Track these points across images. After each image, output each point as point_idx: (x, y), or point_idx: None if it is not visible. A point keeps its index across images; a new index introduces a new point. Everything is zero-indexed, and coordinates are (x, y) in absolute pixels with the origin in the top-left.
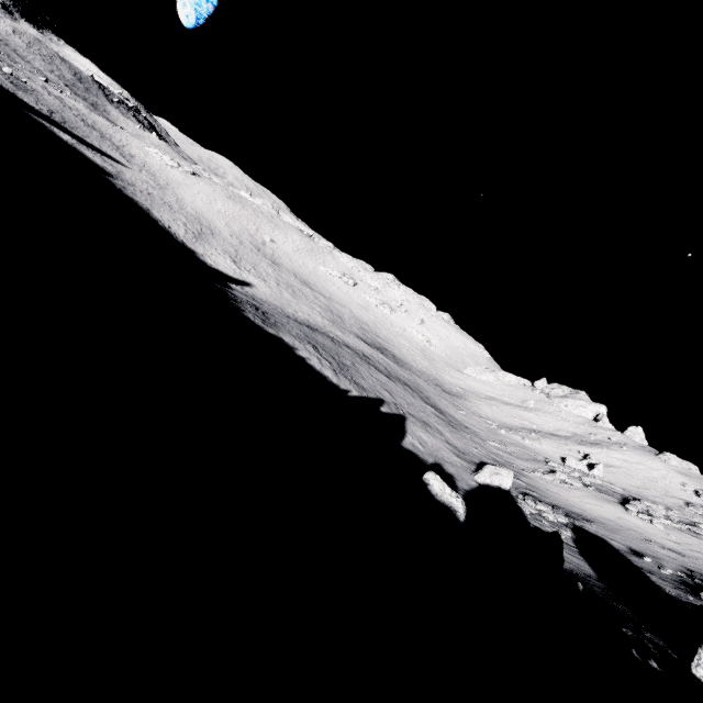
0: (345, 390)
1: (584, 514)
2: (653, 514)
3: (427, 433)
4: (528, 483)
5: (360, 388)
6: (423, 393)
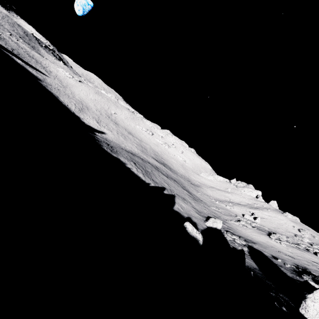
0: (148, 183)
1: (252, 240)
2: (281, 240)
3: (184, 203)
4: (228, 226)
5: (155, 182)
6: (182, 185)
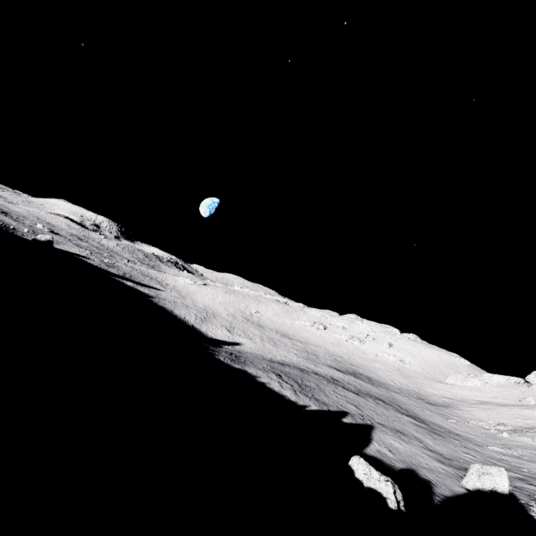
0: (303, 405)
1: None
2: None
3: (400, 440)
4: None
5: (321, 403)
6: (400, 406)
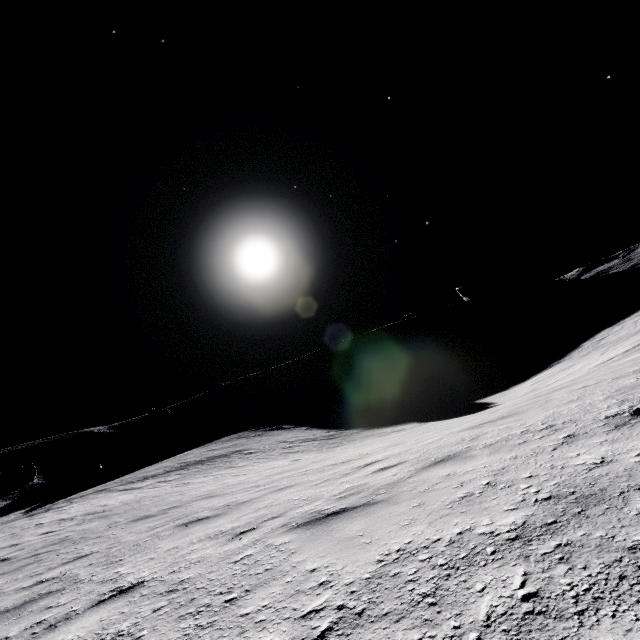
0: None
1: None
2: None
3: None
4: None
5: None
6: None
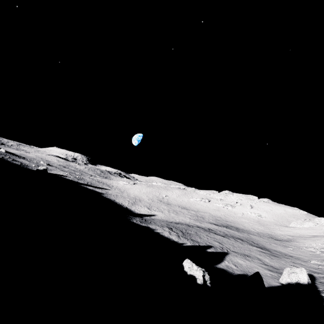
0: (181, 243)
1: None
2: None
3: (245, 259)
4: None
5: (195, 241)
6: (253, 242)
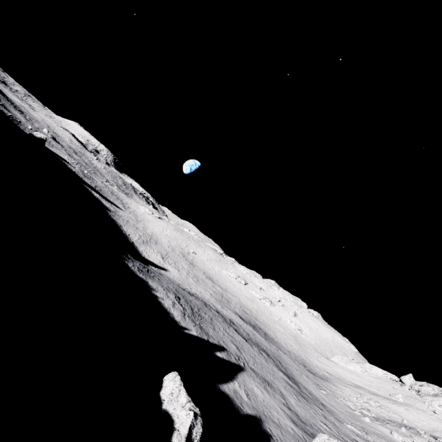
0: (183, 327)
1: None
2: None
3: (264, 389)
4: None
5: (204, 332)
6: (281, 363)
